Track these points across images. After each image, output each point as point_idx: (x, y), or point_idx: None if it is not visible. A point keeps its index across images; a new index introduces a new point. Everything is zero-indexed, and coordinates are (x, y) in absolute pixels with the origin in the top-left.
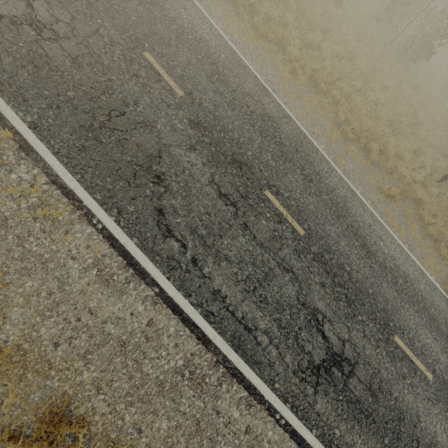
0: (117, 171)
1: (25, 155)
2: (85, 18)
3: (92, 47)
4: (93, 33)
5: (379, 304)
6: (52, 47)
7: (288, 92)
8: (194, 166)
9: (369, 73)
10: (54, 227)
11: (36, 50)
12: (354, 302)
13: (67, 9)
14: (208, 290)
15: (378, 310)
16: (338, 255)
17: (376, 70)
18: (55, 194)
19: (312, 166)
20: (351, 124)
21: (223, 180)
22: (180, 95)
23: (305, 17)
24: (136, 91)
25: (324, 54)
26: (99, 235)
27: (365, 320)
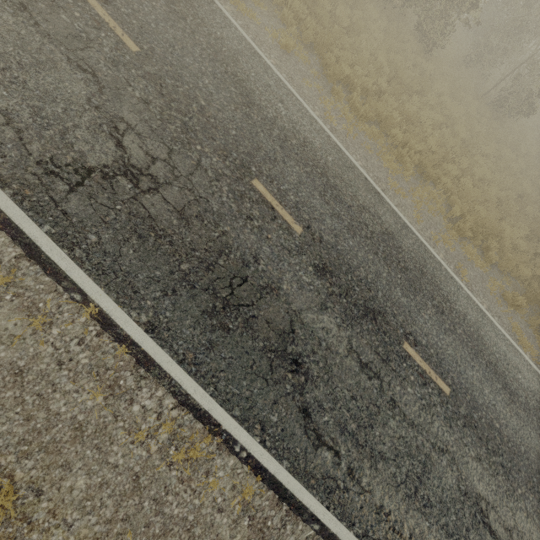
0: (251, 368)
1: (144, 371)
2: (183, 147)
3: (196, 189)
4: (195, 167)
5: (533, 464)
6: (154, 202)
7: (398, 188)
8: (329, 334)
9: (470, 141)
10: (192, 470)
11: (136, 211)
12: (511, 471)
13: (161, 139)
14: (371, 509)
15: (533, 473)
16: (485, 409)
17: (475, 134)
18: (187, 421)
19: (440, 290)
20: (466, 219)
21: (361, 344)
22: (299, 232)
23: (399, 79)
24: (254, 241)
25: (425, 128)
26: (243, 466)
27: (524, 492)
